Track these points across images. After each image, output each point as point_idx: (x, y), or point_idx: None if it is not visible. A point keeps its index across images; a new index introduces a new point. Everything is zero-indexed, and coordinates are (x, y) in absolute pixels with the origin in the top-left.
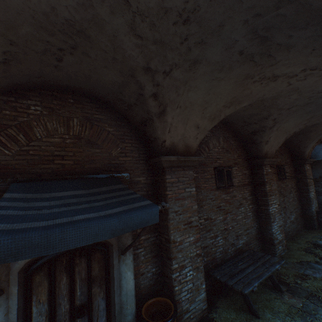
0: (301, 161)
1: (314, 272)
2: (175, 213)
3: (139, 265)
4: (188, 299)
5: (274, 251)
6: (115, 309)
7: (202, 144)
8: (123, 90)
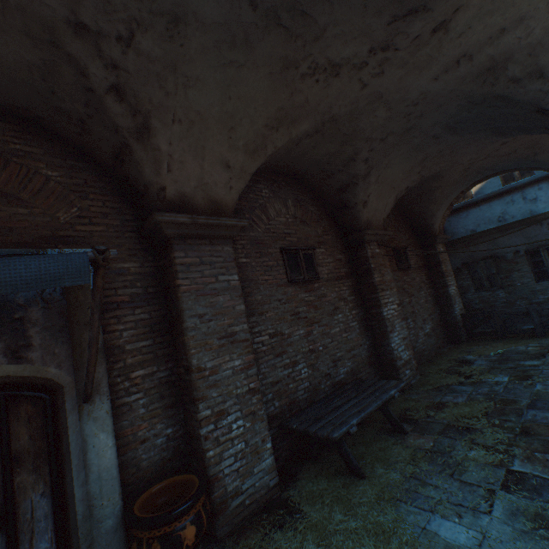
0: (430, 239)
1: (455, 397)
2: (198, 319)
3: (136, 425)
4: (238, 471)
5: (398, 378)
6: (77, 512)
7: (255, 209)
8: (54, 84)
